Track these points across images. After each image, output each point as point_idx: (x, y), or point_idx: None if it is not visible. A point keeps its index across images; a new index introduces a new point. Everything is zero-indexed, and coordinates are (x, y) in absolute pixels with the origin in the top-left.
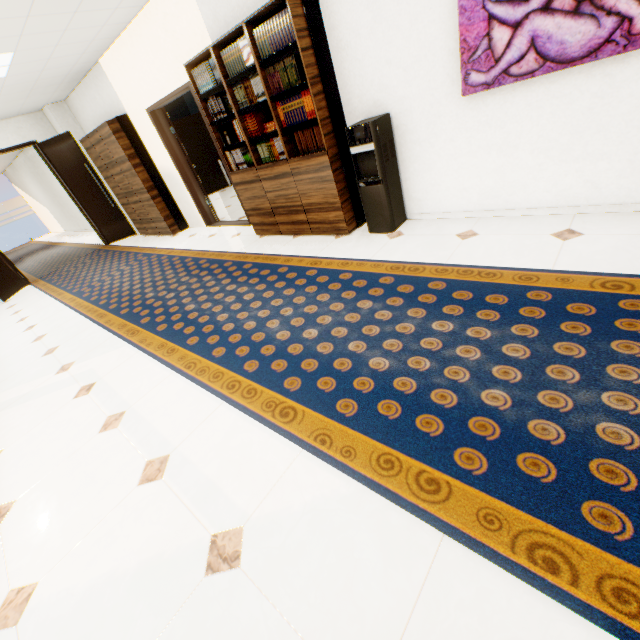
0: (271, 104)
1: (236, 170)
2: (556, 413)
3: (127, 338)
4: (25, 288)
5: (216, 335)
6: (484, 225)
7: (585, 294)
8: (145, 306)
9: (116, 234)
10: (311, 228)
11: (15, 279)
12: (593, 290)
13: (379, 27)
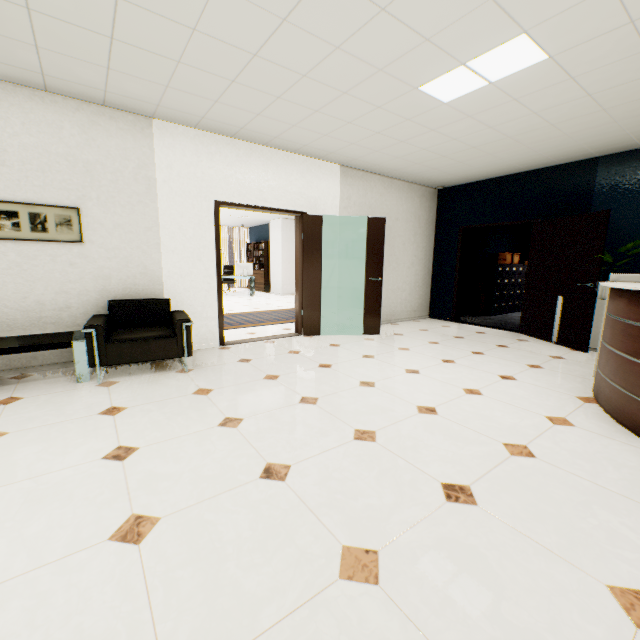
0: None
1: None
2: None
3: None
4: None
5: None
6: None
7: None
8: None
9: None
10: None
11: None
12: None
13: None
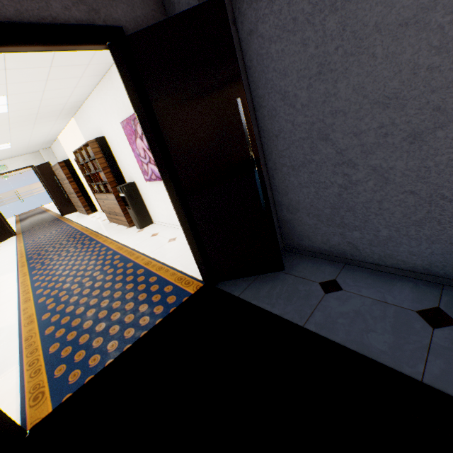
0: (96, 173)
1: (97, 193)
2: (79, 304)
3: (19, 268)
4: (12, 237)
5: (43, 270)
6: (164, 231)
7: (139, 265)
8: (39, 254)
9: (68, 211)
10: (121, 222)
11: (8, 232)
12: (142, 264)
13: (123, 153)
